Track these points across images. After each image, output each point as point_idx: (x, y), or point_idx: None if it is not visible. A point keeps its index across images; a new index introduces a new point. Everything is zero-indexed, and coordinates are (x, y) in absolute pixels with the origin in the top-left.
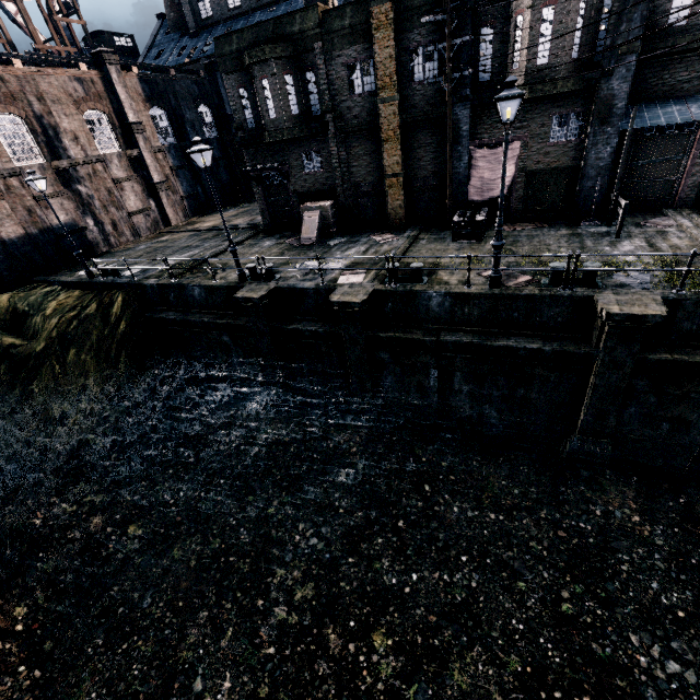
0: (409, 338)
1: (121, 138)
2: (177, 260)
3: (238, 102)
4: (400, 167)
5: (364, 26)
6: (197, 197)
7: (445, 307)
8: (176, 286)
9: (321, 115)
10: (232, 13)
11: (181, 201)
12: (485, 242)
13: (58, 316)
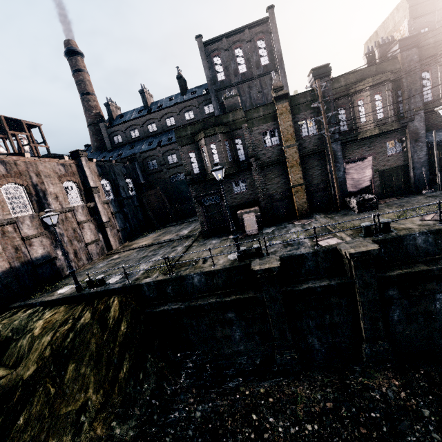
0: (418, 270)
1: (84, 196)
2: (149, 264)
3: (188, 160)
4: (302, 180)
5: (271, 114)
6: (126, 229)
7: (430, 242)
8: (174, 278)
9: (245, 160)
10: (134, 140)
11: (117, 233)
12: (381, 209)
13: (51, 333)
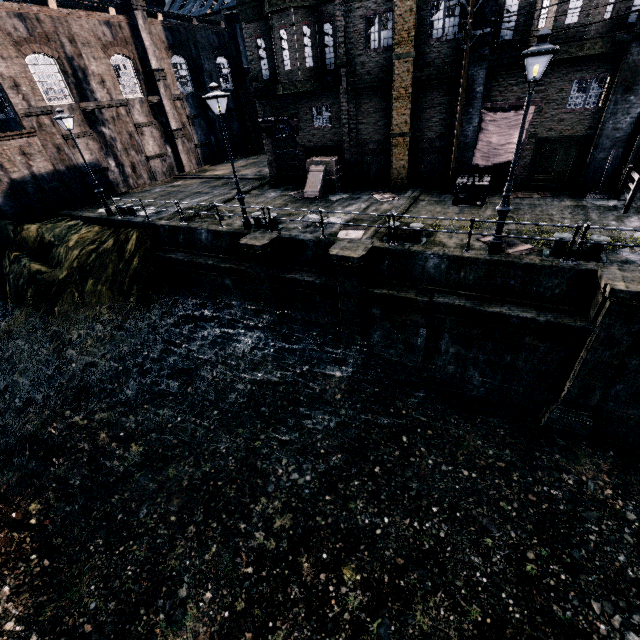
0: (402, 296)
1: (144, 84)
2: (188, 205)
3: (255, 52)
4: (408, 127)
5: None
6: (210, 146)
7: (441, 269)
8: (186, 228)
9: (334, 69)
10: None
11: (195, 149)
12: (485, 207)
13: (79, 248)
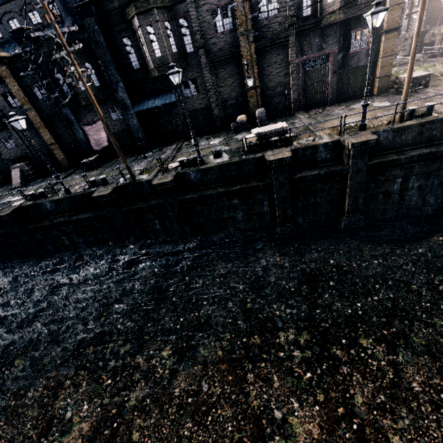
0: (41, 225)
1: None
2: None
3: None
4: (53, 140)
5: None
6: None
7: (54, 207)
8: None
9: (1, 119)
10: None
11: None
12: (97, 170)
13: None
